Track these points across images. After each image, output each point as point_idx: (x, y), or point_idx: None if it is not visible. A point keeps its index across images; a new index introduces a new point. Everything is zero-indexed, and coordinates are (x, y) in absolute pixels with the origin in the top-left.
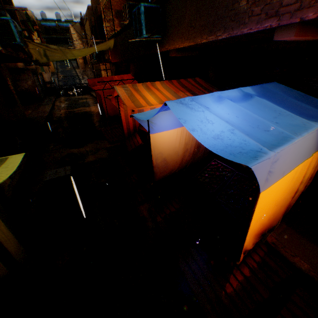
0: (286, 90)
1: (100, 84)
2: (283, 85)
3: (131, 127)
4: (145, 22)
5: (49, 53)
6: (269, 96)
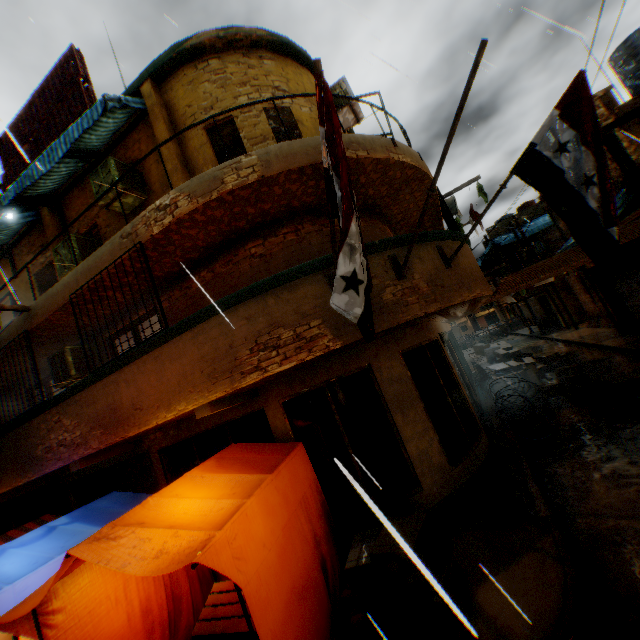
0: (121, 496)
1: None
2: (121, 492)
3: None
4: None
5: None
6: (89, 515)
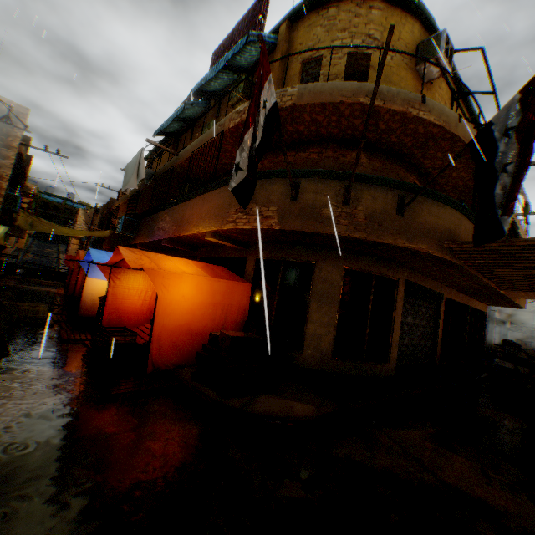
0: None
1: None
2: None
3: None
4: (124, 225)
5: (38, 223)
6: None
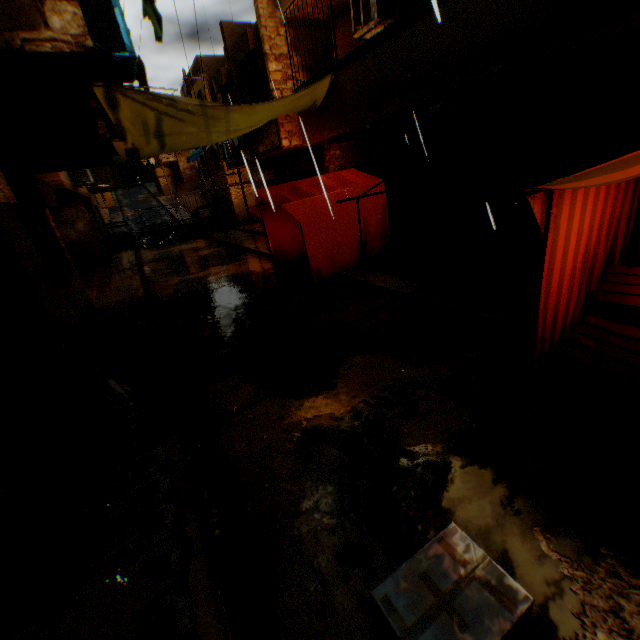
0: None
1: (296, 197)
2: None
3: (549, 302)
4: None
5: (169, 125)
6: None
